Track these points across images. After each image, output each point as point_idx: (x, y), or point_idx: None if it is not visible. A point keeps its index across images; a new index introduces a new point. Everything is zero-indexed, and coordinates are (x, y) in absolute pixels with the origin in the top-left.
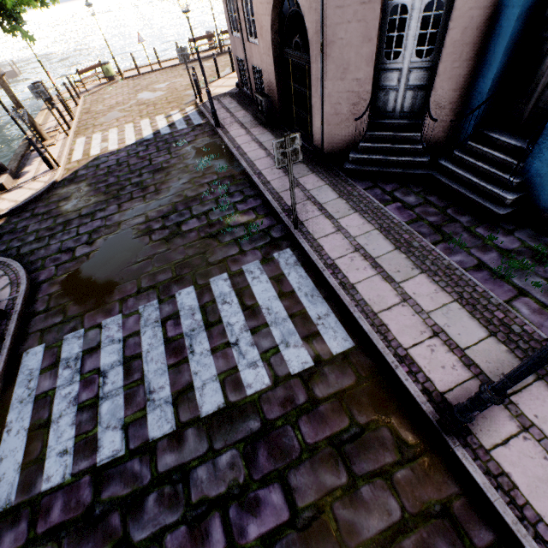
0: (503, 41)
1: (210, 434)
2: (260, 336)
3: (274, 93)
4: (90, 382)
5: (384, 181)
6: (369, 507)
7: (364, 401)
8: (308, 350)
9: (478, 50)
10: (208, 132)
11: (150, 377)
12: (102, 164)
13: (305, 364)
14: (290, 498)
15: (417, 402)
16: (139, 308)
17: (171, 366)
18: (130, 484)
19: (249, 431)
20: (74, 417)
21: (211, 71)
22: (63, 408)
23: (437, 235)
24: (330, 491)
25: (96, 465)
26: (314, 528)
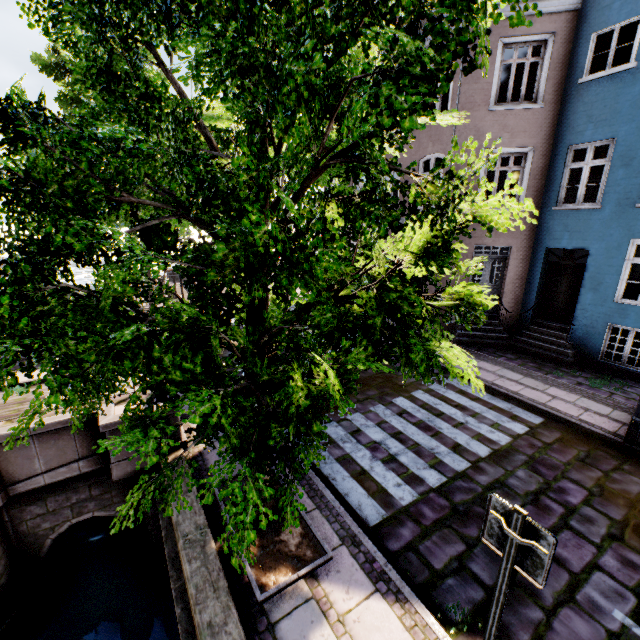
0: (536, 279)
1: (498, 464)
2: (480, 418)
3: None
4: (375, 448)
5: (484, 347)
6: (625, 482)
7: (575, 441)
8: (519, 423)
9: (523, 282)
10: None
11: (422, 442)
12: None
13: (523, 429)
14: (579, 484)
15: (605, 437)
16: (371, 409)
17: (432, 435)
18: (469, 492)
19: (522, 460)
20: (384, 466)
21: None
22: (369, 462)
23: (542, 371)
24: (598, 479)
25: (432, 487)
26: (606, 494)
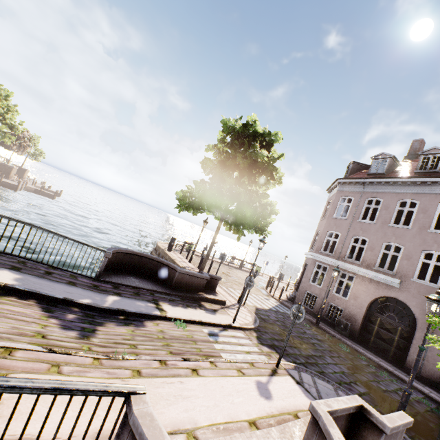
0: None
1: None
2: None
3: (355, 324)
4: None
5: None
6: None
7: None
8: None
9: None
10: (311, 324)
11: None
12: (269, 316)
13: None
14: None
15: None
16: None
17: None
18: None
19: None
20: None
21: None
22: None
23: None
24: None
25: None
26: None
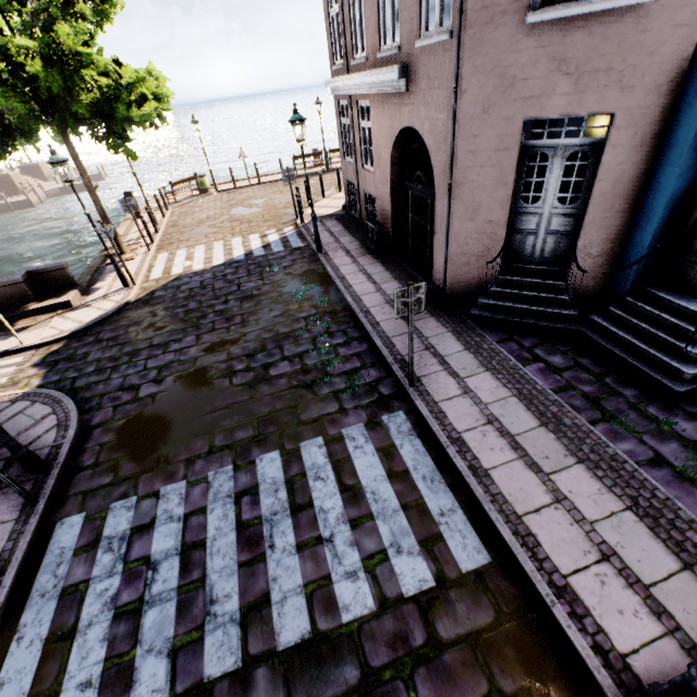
0: (662, 197)
1: (288, 680)
2: (363, 532)
3: (388, 222)
4: (135, 576)
5: (520, 334)
6: None
7: (508, 653)
8: (427, 561)
9: (632, 202)
10: (308, 257)
11: (213, 577)
12: (183, 286)
13: (423, 582)
14: None
15: (587, 666)
16: (209, 475)
17: (243, 563)
18: None
19: (344, 684)
20: (108, 628)
21: (314, 189)
22: (96, 611)
23: (595, 410)
24: None
25: None
26: None
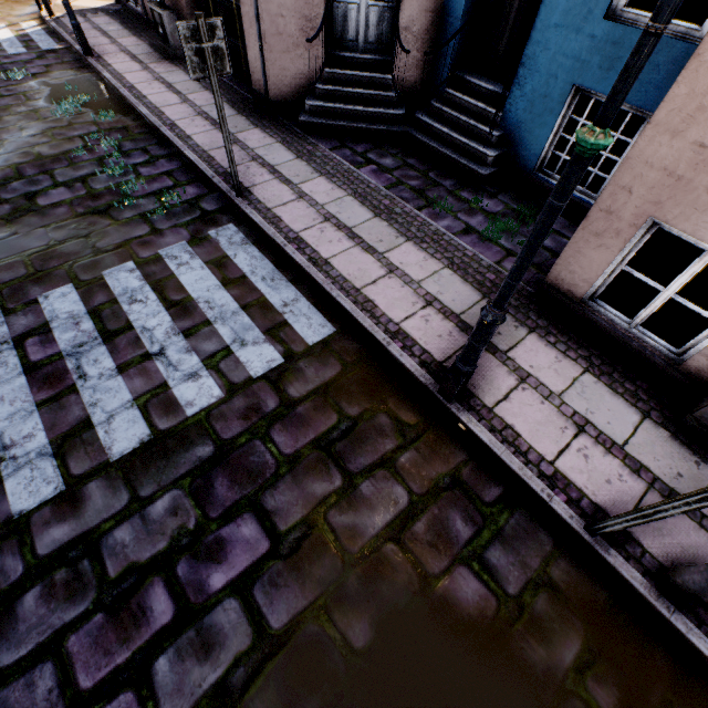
0: None
1: (131, 480)
2: (200, 338)
3: (181, 6)
4: None
5: (353, 141)
6: (372, 503)
7: (354, 390)
8: (275, 345)
9: None
10: (71, 62)
11: (1, 426)
12: None
13: (272, 362)
14: (269, 525)
15: (416, 378)
16: None
17: (44, 402)
18: None
19: (197, 461)
20: None
21: None
22: None
23: (421, 200)
24: (321, 501)
25: None
26: (306, 548)
